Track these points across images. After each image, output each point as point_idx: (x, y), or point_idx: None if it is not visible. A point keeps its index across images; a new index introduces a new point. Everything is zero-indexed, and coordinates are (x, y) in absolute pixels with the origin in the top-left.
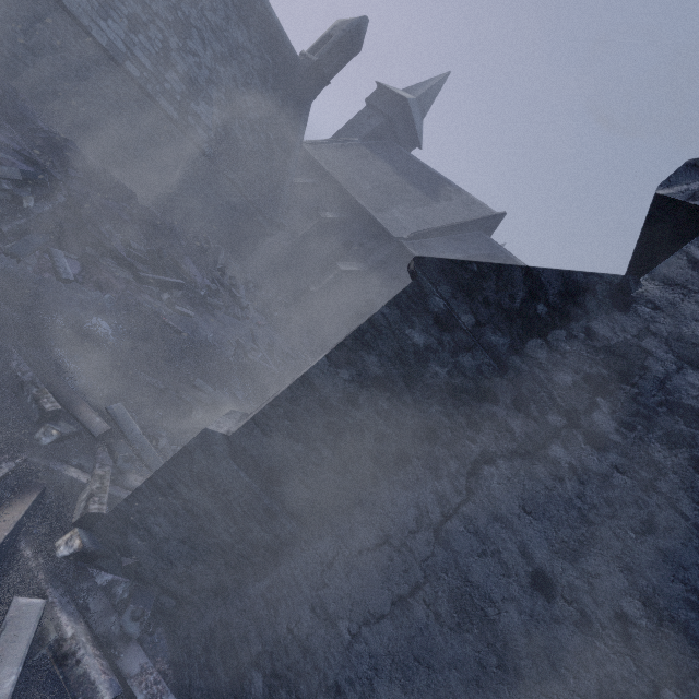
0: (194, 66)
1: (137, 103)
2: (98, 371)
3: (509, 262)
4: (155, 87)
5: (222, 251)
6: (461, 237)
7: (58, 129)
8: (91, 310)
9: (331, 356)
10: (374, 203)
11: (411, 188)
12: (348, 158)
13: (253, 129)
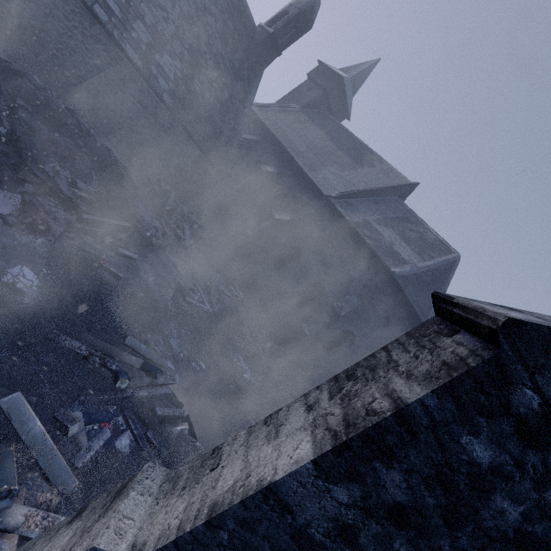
0: (162, 20)
1: (103, 46)
2: (3, 341)
3: (420, 226)
4: (122, 34)
5: (172, 193)
6: (380, 200)
7: (20, 61)
8: (15, 257)
9: (321, 462)
10: (308, 163)
11: (340, 153)
12: (289, 122)
13: (211, 86)
